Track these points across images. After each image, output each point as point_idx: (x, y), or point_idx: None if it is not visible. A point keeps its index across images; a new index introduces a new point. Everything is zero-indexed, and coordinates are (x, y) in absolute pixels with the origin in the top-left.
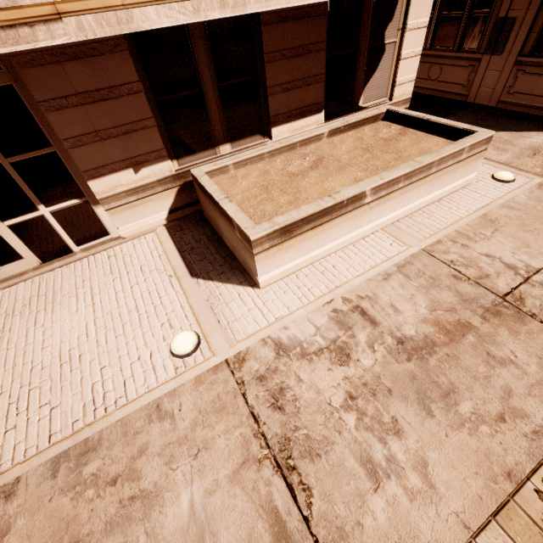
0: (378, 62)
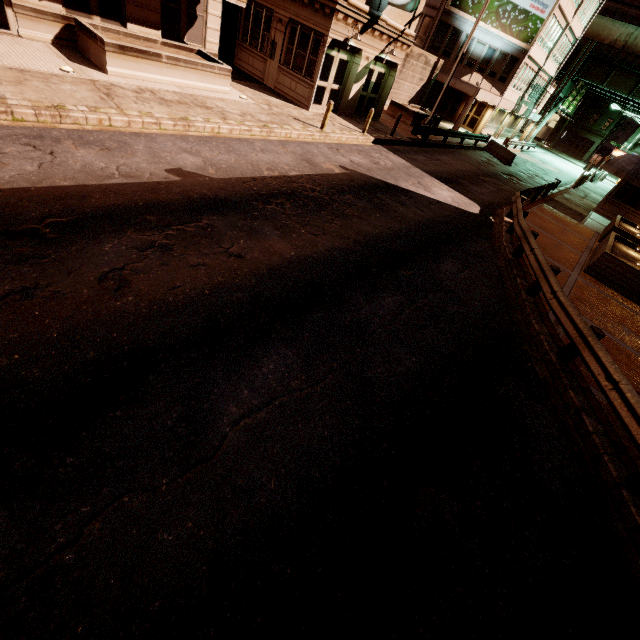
0: (195, 22)
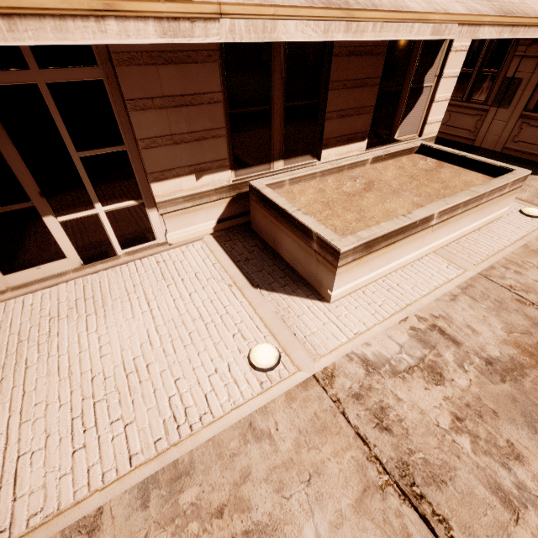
0: (416, 102)
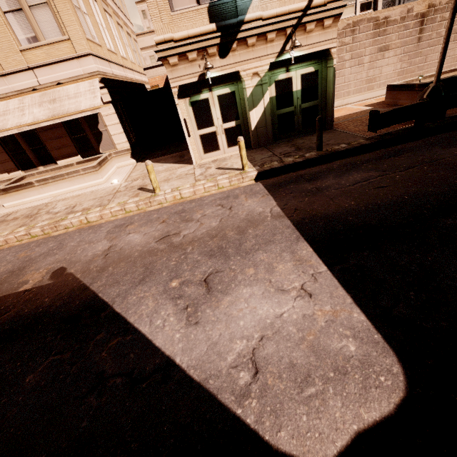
0: (102, 137)
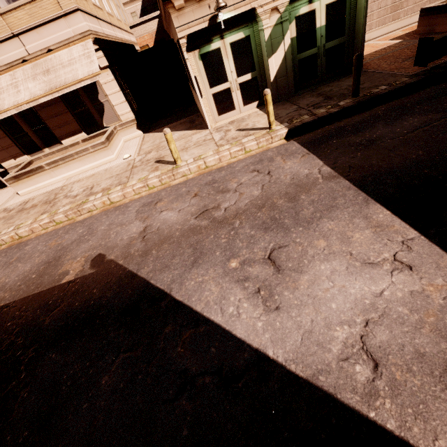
0: (103, 109)
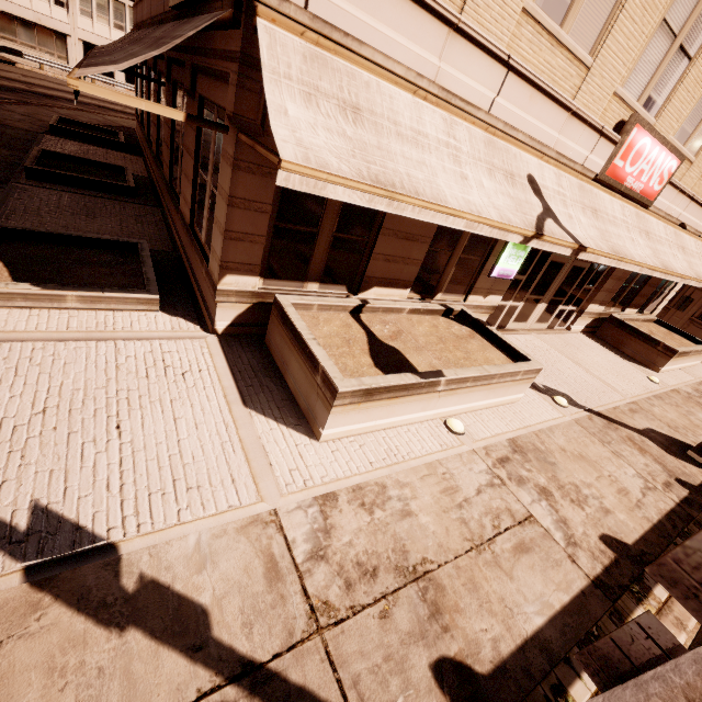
0: (658, 297)
